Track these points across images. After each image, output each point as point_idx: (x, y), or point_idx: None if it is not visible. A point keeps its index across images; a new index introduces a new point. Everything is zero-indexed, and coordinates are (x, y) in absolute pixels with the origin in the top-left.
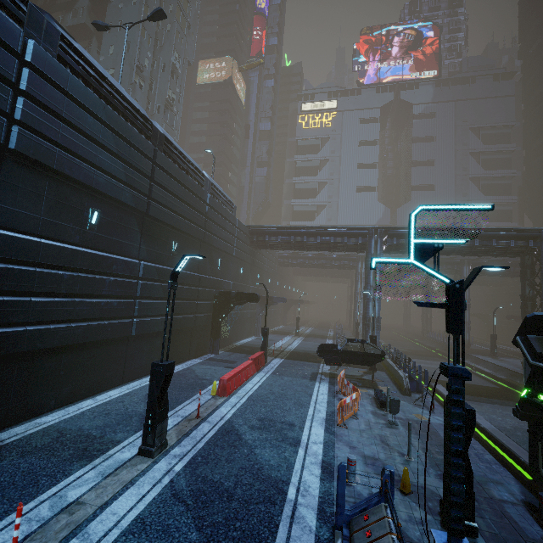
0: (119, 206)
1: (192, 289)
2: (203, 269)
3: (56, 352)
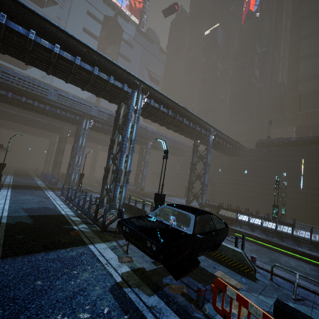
0: None
1: None
2: None
3: None
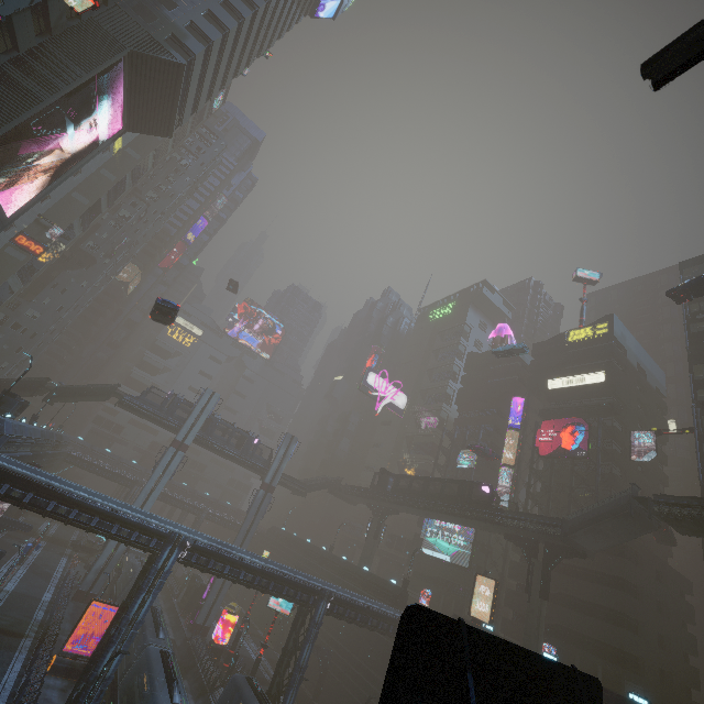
0: None
1: None
2: None
3: None
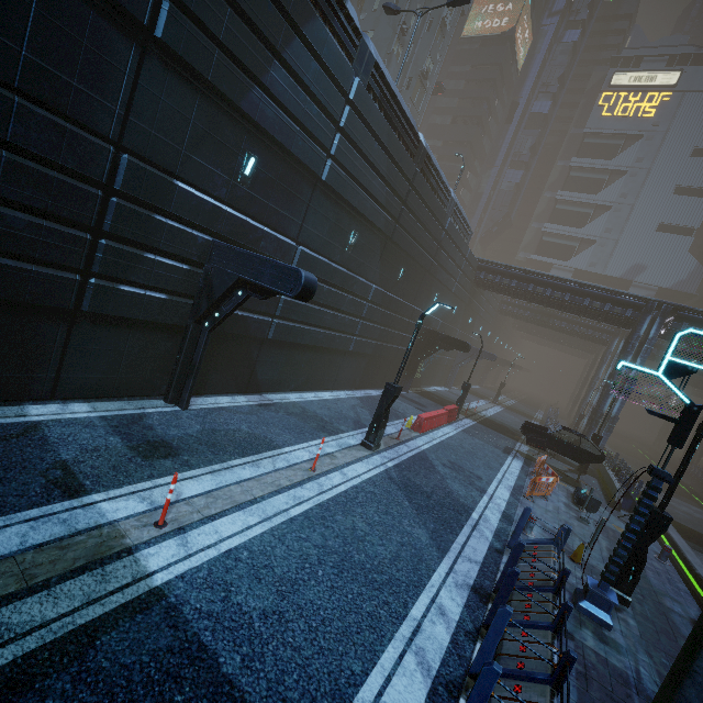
0: (372, 229)
1: (403, 320)
2: (418, 301)
3: (304, 348)
